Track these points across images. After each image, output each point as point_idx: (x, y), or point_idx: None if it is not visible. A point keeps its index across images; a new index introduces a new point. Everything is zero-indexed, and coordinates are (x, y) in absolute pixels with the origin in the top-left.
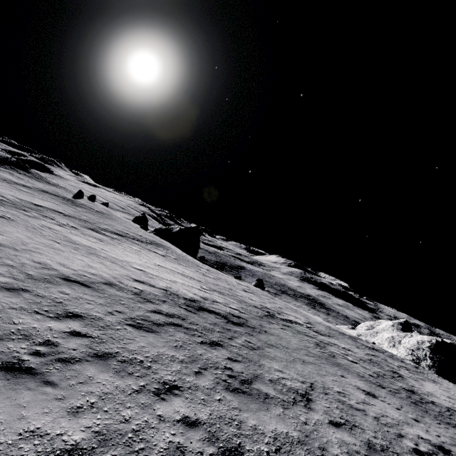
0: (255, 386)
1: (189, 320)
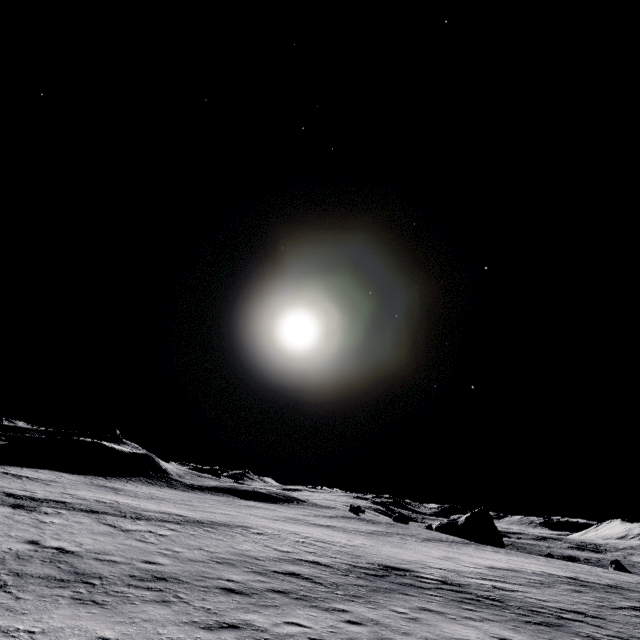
0: None
1: (583, 584)
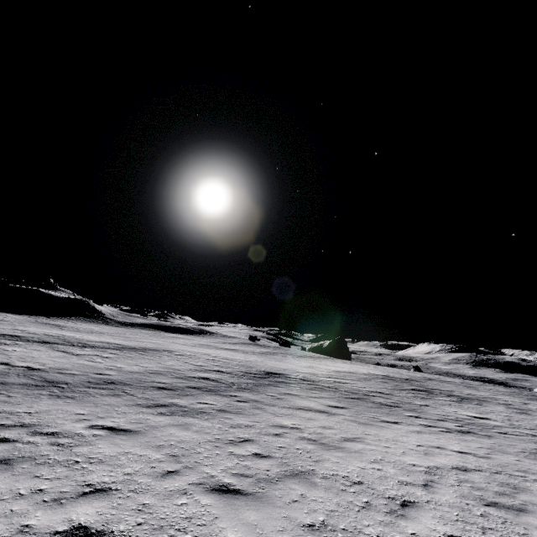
0: (427, 388)
1: (390, 379)
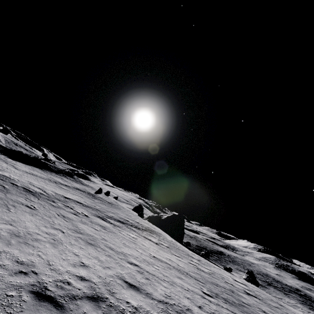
0: None
1: None
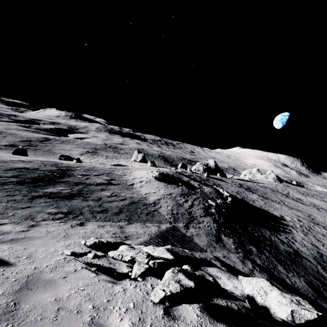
0: None
1: None
